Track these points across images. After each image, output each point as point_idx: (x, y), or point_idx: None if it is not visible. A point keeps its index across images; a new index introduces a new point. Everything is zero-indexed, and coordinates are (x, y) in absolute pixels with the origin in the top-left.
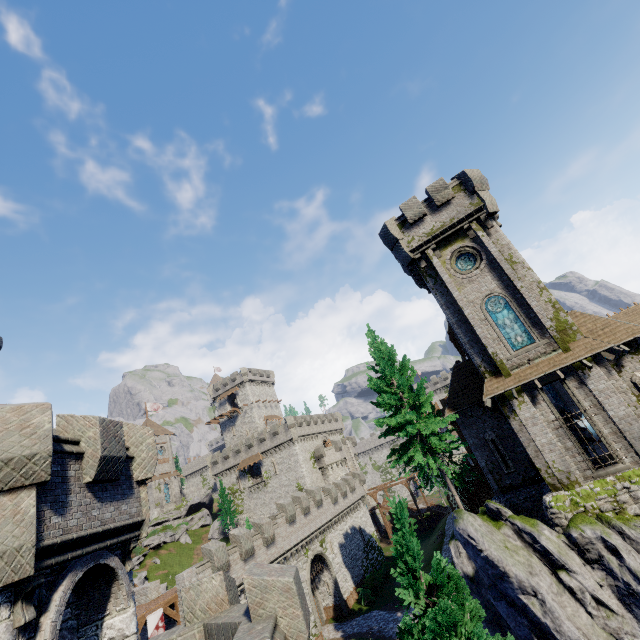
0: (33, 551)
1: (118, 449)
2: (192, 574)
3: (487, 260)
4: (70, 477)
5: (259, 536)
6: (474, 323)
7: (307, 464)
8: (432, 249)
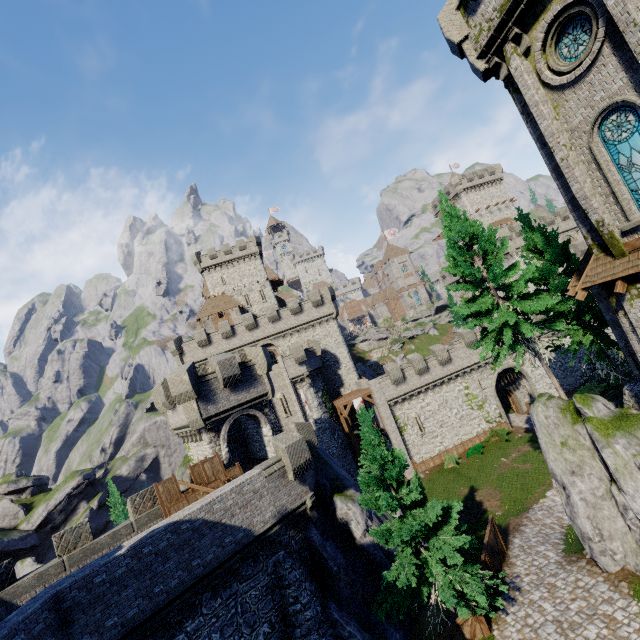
0: (202, 420)
1: (234, 371)
2: (375, 383)
3: (609, 24)
4: (214, 389)
5: (433, 359)
6: (568, 175)
7: None
8: (510, 39)
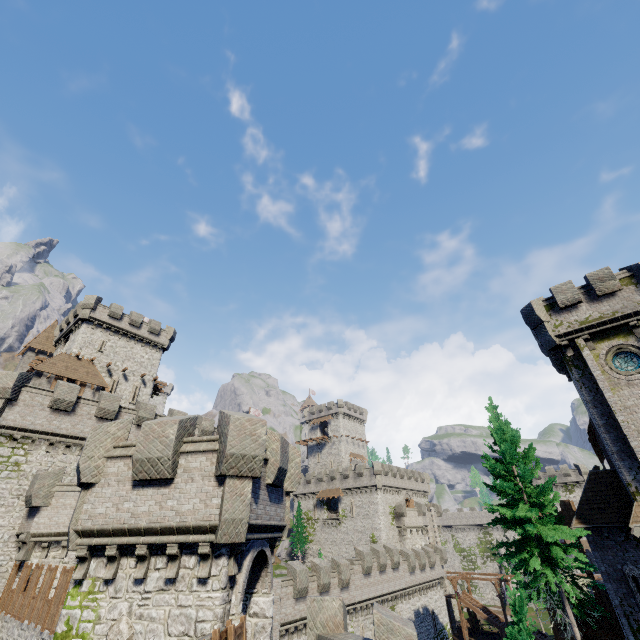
0: (247, 525)
1: (285, 463)
2: (277, 585)
3: None
4: (261, 476)
5: (336, 575)
6: (629, 433)
7: (386, 517)
8: (584, 339)
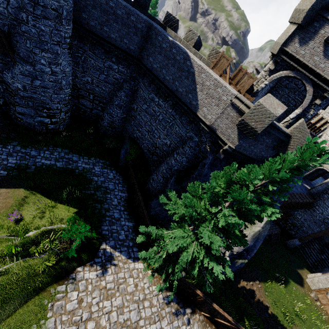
0: (279, 47)
1: None
2: None
3: None
4: (319, 33)
5: None
6: None
7: None
8: None
